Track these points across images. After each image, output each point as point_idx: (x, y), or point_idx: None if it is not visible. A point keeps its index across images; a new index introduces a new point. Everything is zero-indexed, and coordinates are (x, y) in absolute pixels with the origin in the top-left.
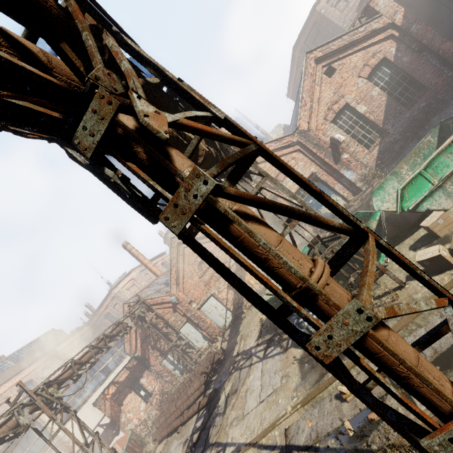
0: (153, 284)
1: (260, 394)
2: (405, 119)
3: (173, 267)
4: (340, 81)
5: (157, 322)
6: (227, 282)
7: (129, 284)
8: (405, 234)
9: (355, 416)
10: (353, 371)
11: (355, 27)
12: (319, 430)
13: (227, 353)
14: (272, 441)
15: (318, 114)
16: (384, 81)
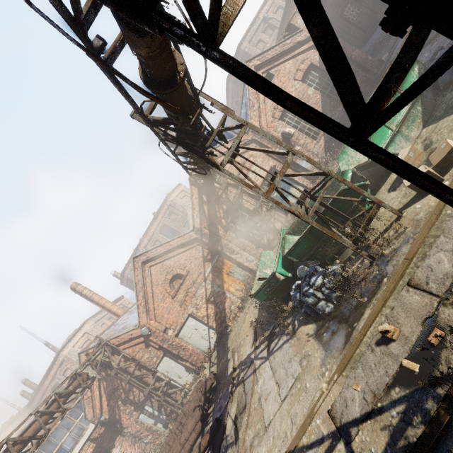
0: (116, 323)
1: (278, 393)
2: (339, 112)
3: (139, 292)
4: (280, 84)
5: (127, 365)
6: (205, 296)
7: (82, 341)
8: (377, 185)
9: (411, 350)
10: (385, 310)
11: (283, 40)
12: (374, 388)
13: (220, 376)
14: (315, 435)
15: (266, 113)
16: (316, 83)
